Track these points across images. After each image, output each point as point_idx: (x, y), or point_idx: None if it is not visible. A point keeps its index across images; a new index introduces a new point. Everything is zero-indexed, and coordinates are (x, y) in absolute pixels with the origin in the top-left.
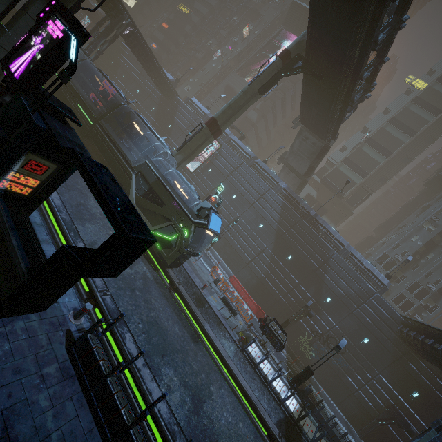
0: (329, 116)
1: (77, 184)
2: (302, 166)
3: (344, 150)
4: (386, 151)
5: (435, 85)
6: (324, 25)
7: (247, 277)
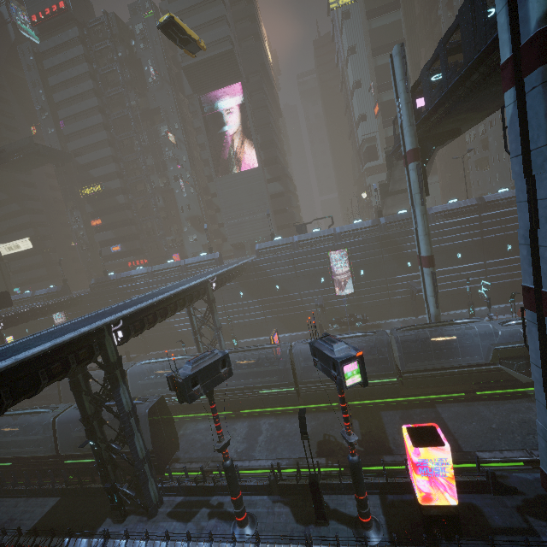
0: (452, 139)
1: (509, 423)
2: None
3: (365, 116)
4: None
5: None
6: (467, 112)
7: (499, 295)
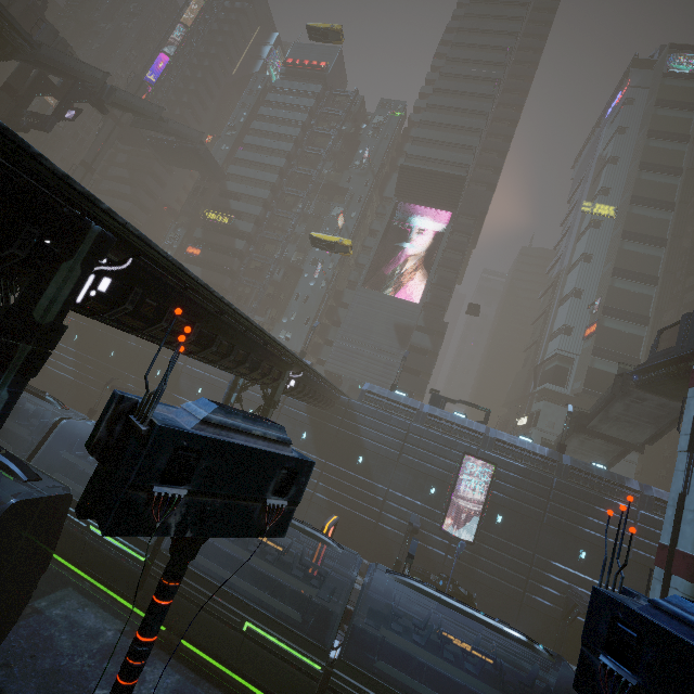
0: None
1: None
2: (634, 434)
3: (570, 331)
4: (639, 317)
5: (632, 209)
6: None
7: None
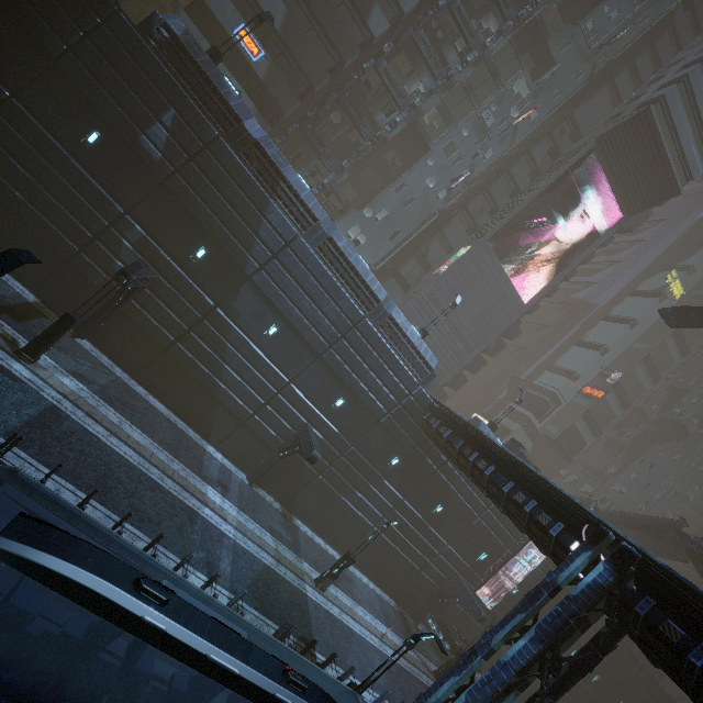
0: None
1: None
2: None
3: (576, 379)
4: (627, 402)
5: None
6: None
7: None
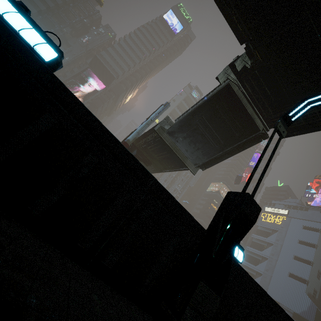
0: None
1: None
2: None
3: None
4: None
5: None
6: None
7: None
